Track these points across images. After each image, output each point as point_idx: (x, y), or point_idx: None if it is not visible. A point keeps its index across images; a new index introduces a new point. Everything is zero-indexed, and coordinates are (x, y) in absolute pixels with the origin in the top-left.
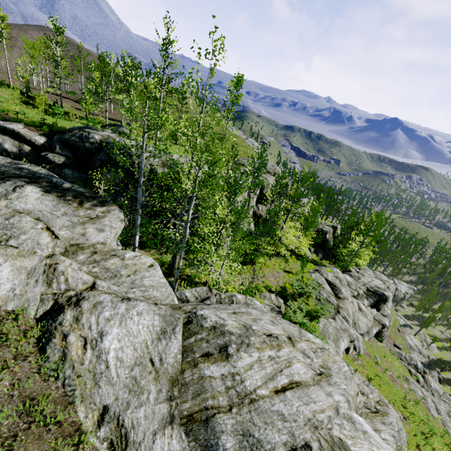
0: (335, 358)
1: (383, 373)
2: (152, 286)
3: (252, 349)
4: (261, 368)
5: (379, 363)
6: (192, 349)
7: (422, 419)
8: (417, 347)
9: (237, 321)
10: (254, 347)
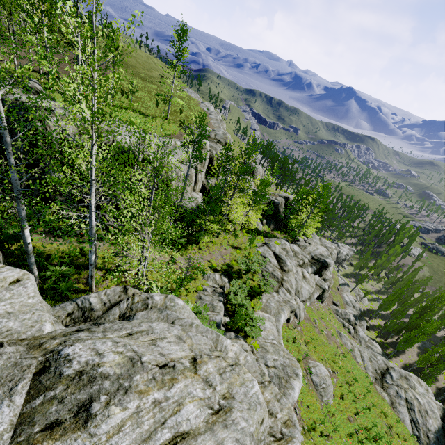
0: (245, 376)
1: (320, 334)
2: (9, 313)
3: (131, 397)
4: (134, 427)
5: (317, 325)
6: (33, 419)
7: (348, 370)
8: (352, 302)
9: (122, 353)
10: (134, 392)
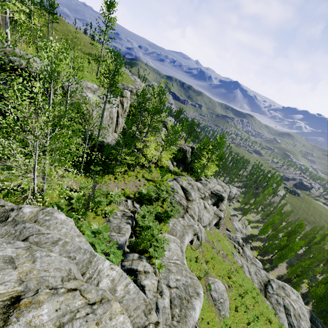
0: (110, 325)
1: (217, 254)
2: None
3: None
4: None
5: (215, 246)
6: None
7: (240, 284)
8: (240, 228)
9: None
10: None
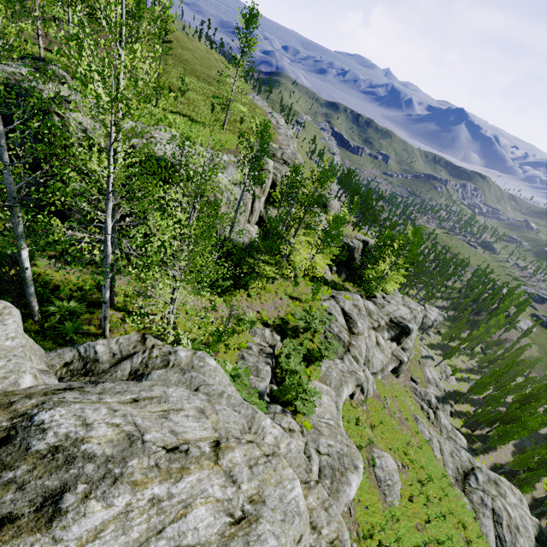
0: (283, 473)
1: (391, 416)
2: None
3: (121, 489)
4: (119, 533)
5: (388, 404)
6: None
7: (422, 466)
8: (435, 380)
9: (118, 426)
10: (126, 483)
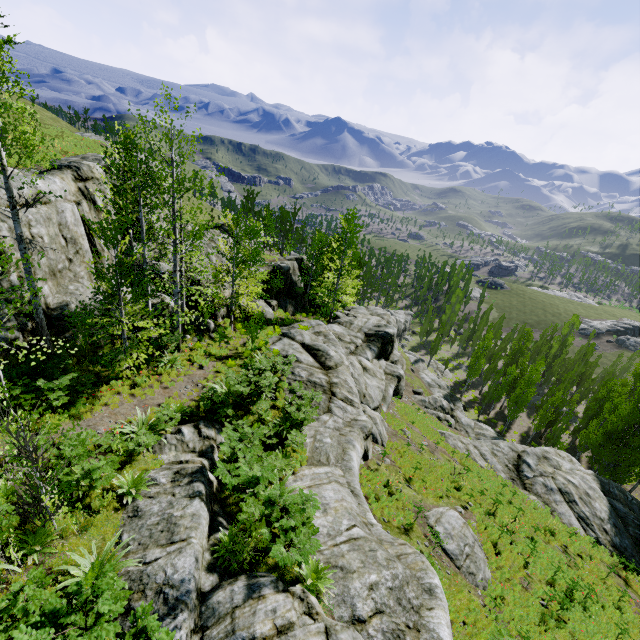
0: None
1: (420, 451)
2: None
3: None
4: None
5: (410, 437)
6: None
7: (482, 492)
8: (435, 381)
9: None
10: None
